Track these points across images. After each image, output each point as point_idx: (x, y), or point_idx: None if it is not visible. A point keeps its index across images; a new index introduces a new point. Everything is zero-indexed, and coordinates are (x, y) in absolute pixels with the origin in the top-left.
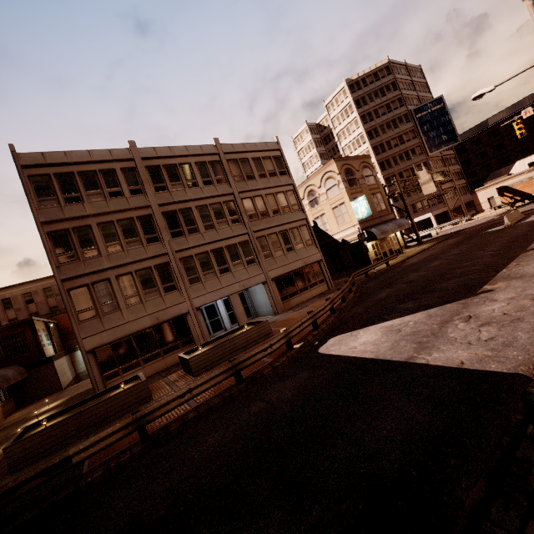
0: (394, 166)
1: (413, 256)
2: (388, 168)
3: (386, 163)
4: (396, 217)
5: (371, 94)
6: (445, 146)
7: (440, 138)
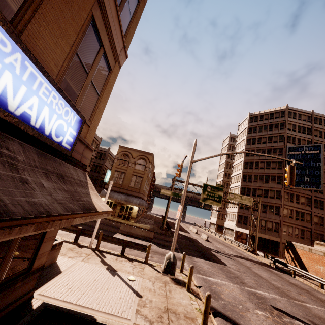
0: (253, 182)
1: (105, 219)
2: (247, 181)
3: (248, 177)
4: (235, 219)
5: (262, 127)
6: (304, 186)
7: (302, 178)
